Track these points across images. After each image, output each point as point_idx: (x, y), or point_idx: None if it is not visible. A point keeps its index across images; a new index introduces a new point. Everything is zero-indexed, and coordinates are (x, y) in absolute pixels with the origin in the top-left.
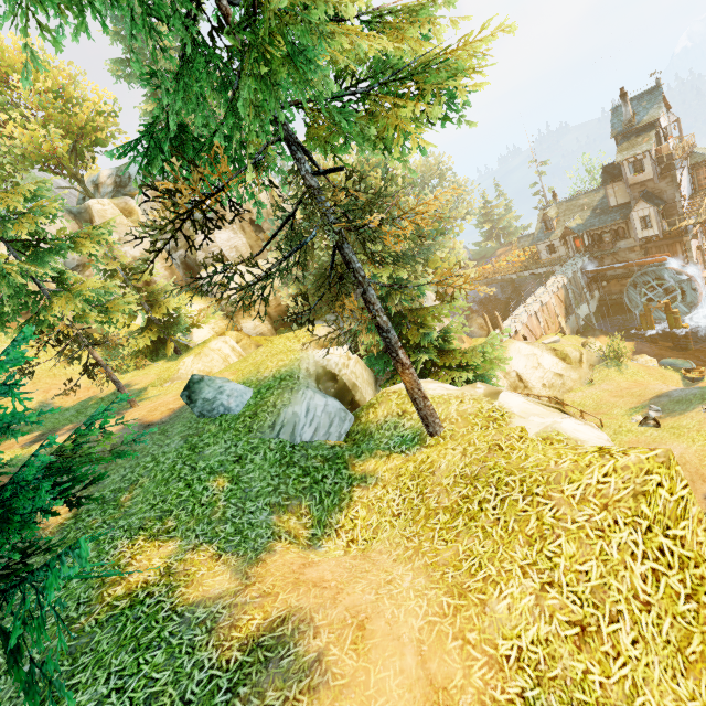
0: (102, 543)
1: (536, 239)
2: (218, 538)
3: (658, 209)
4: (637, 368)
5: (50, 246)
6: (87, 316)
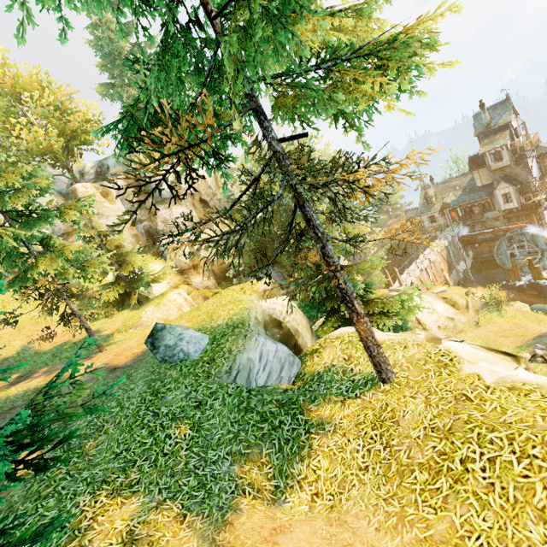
0: (63, 499)
1: (420, 212)
2: (182, 493)
3: (516, 187)
4: (514, 313)
5: (40, 215)
6: (67, 273)
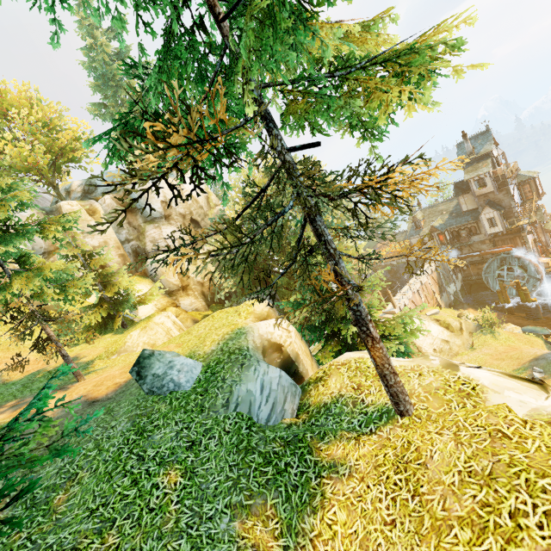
0: None
1: (409, 235)
2: None
3: (500, 212)
4: (507, 335)
5: (18, 231)
6: (45, 293)
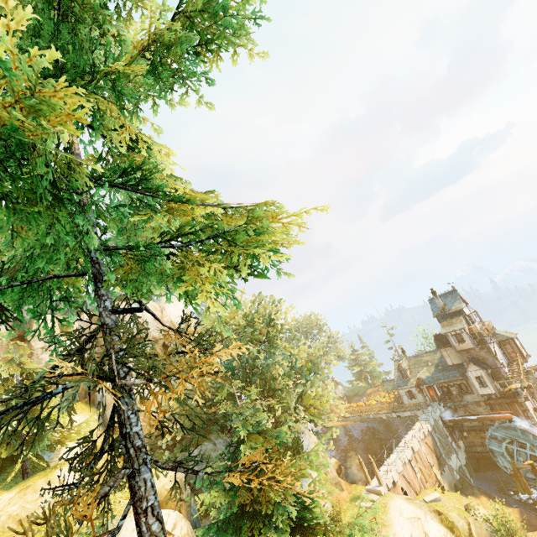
0: None
1: (396, 385)
2: None
3: (486, 371)
4: None
5: None
6: None
